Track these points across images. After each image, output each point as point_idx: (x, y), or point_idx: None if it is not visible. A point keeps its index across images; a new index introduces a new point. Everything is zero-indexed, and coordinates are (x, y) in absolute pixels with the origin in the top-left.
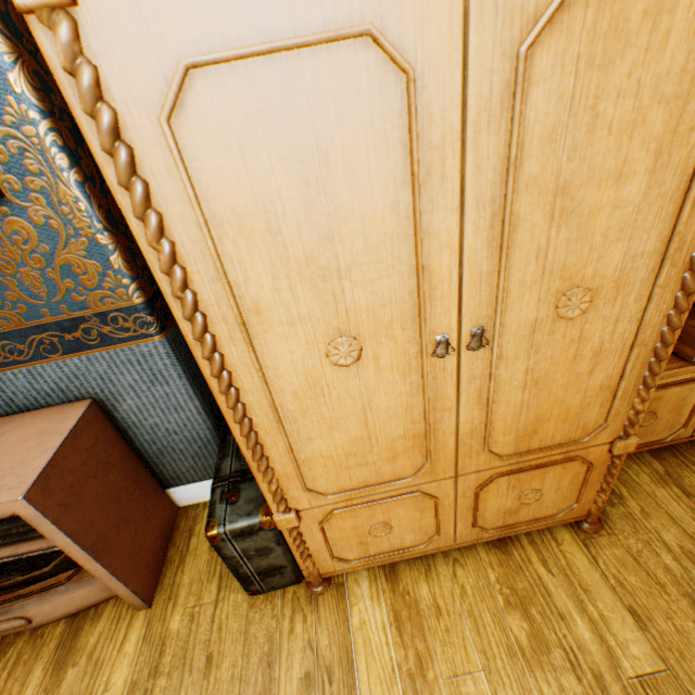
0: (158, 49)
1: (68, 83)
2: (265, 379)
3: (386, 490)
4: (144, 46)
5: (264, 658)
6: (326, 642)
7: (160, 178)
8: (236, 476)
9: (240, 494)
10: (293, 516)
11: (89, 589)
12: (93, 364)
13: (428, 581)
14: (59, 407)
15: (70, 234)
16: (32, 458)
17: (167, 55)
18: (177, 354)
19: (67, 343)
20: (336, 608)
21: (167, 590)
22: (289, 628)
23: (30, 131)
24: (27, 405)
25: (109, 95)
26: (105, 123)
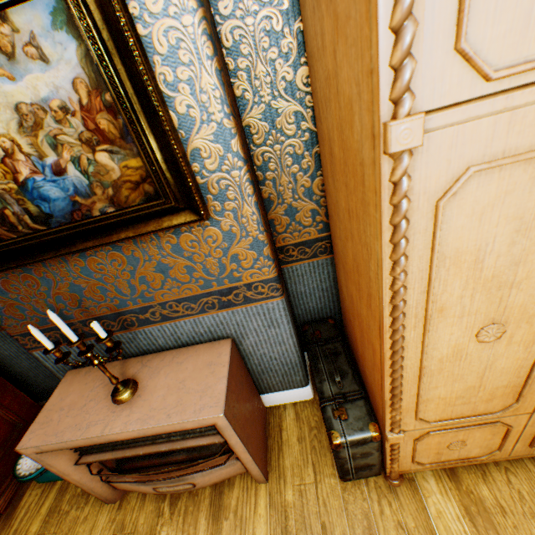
0: (455, 162)
1: (387, 187)
2: (425, 351)
3: (473, 420)
4: (447, 161)
5: (366, 531)
6: (412, 524)
7: (416, 235)
8: (338, 397)
9: (347, 413)
10: (402, 435)
11: (231, 467)
12: (234, 315)
13: (486, 484)
14: (210, 344)
15: (242, 235)
16: (213, 384)
17: (459, 165)
18: (287, 307)
19: (222, 303)
20: (412, 498)
21: (275, 470)
22: (379, 509)
23: (235, 174)
24: (187, 341)
25: (409, 191)
26: (405, 210)
